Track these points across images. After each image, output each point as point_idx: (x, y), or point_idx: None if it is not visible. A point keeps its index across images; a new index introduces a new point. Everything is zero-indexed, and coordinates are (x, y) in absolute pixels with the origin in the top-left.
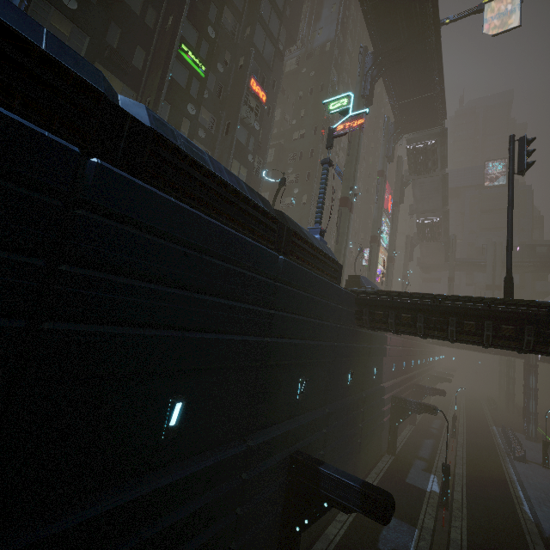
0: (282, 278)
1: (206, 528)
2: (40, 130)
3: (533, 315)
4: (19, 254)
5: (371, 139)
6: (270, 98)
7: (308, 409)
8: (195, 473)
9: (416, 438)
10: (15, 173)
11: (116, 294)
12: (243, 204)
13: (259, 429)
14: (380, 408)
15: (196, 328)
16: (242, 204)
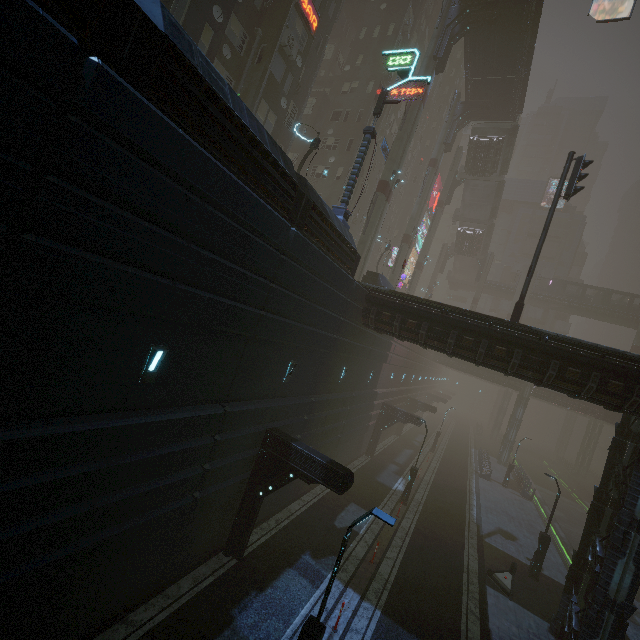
0: (290, 253)
1: (173, 473)
2: (34, 4)
3: (525, 341)
4: (2, 151)
5: (435, 117)
6: (323, 26)
7: (293, 393)
8: (168, 421)
9: (397, 447)
10: (1, 52)
11: (106, 222)
12: (261, 157)
13: (239, 398)
14: (368, 411)
15: (188, 281)
16: (260, 157)
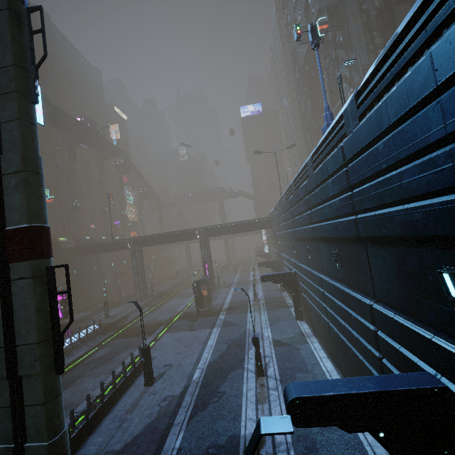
0: None
1: None
2: None
3: (104, 244)
4: None
5: None
6: None
7: None
8: None
9: None
10: None
11: None
12: None
13: None
14: (102, 279)
15: None
16: None
